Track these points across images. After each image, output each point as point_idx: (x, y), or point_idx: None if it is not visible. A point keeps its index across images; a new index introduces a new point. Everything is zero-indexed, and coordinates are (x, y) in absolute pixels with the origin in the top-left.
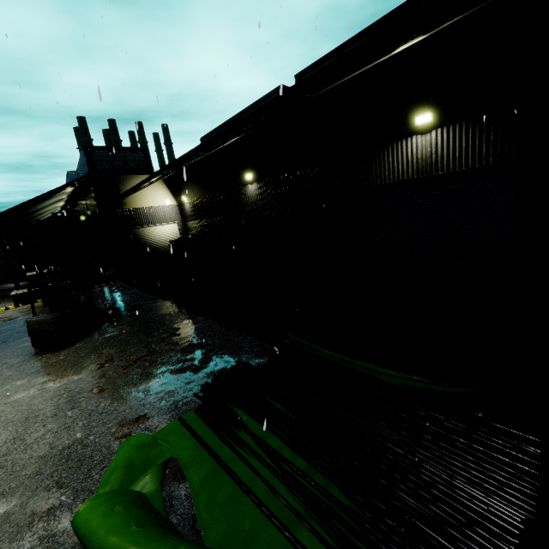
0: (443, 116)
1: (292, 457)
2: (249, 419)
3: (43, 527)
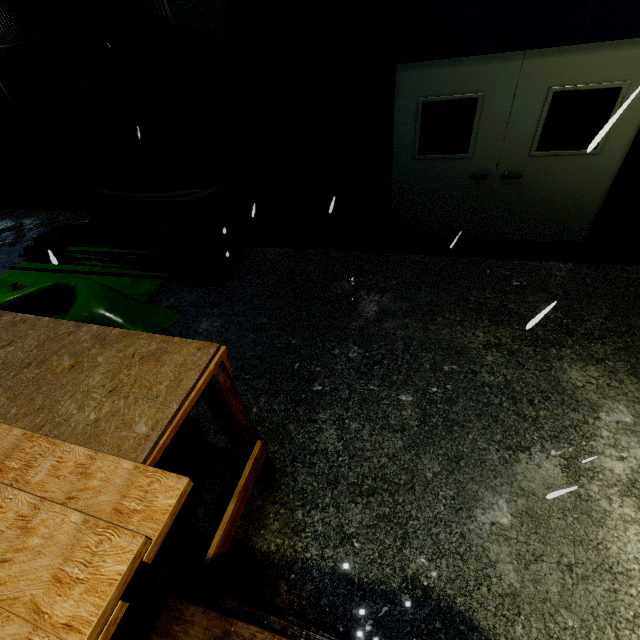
0: None
1: (117, 251)
2: (79, 248)
3: None
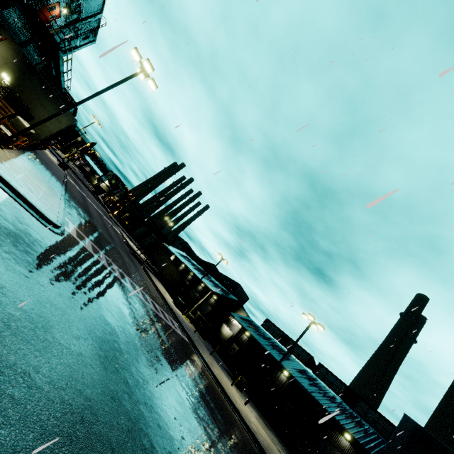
0: (352, 441)
1: None
2: None
3: None
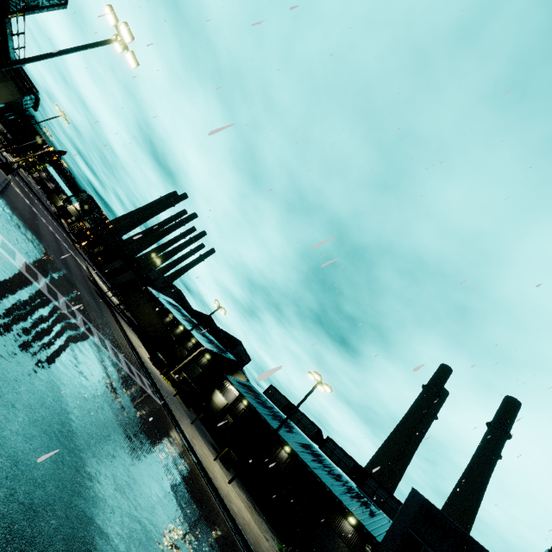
0: (356, 526)
1: None
2: None
3: (277, 549)
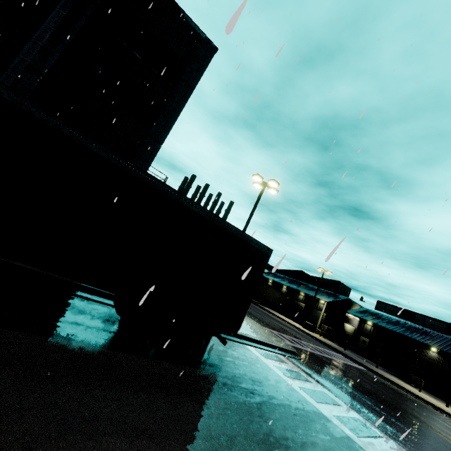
0: None
1: None
2: None
3: None
